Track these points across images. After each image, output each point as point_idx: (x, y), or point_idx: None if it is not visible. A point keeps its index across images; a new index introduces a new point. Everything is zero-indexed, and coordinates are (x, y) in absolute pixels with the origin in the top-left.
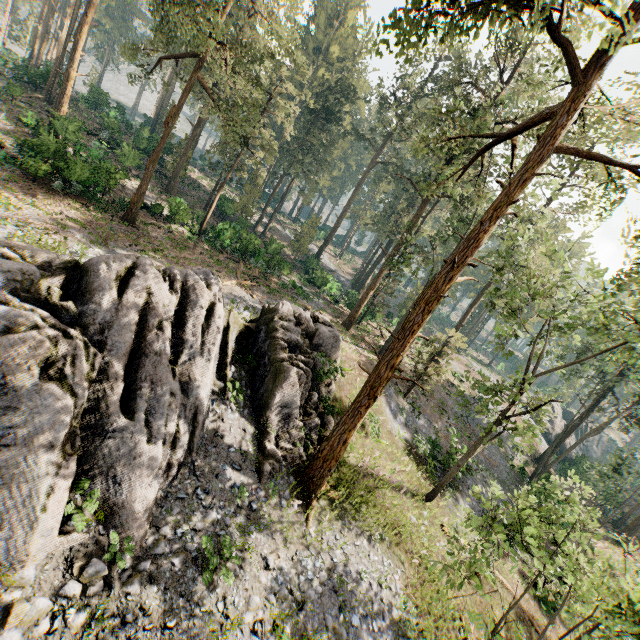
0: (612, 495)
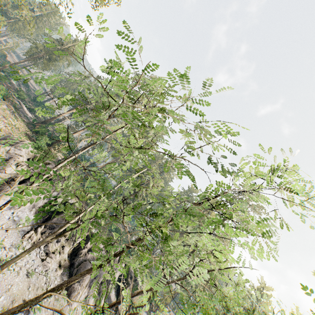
0: None
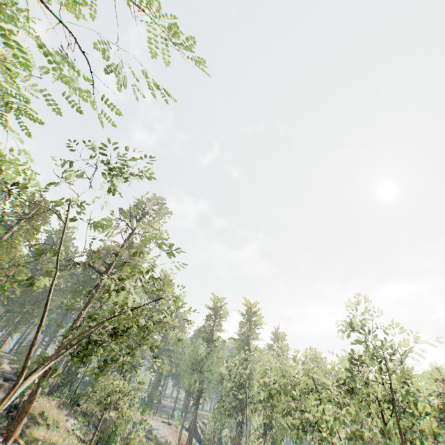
0: None
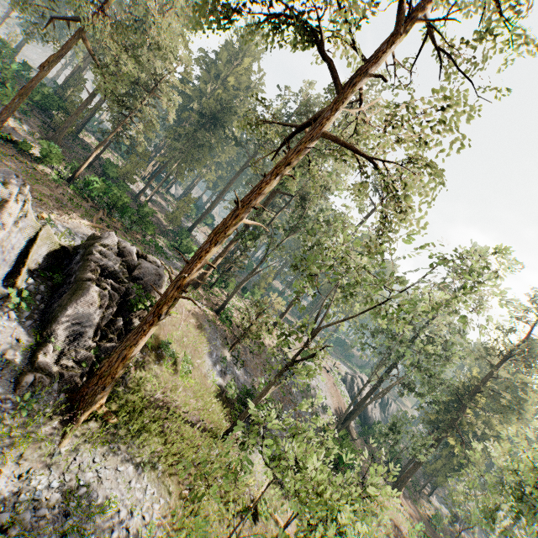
0: (395, 454)
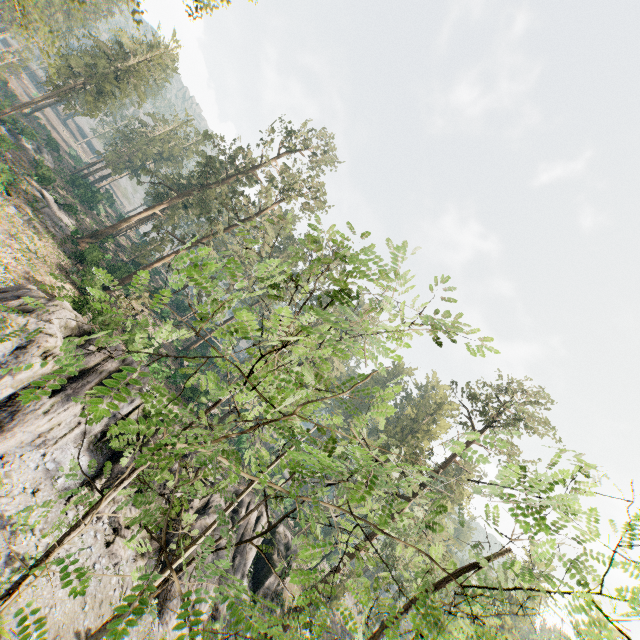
0: None
